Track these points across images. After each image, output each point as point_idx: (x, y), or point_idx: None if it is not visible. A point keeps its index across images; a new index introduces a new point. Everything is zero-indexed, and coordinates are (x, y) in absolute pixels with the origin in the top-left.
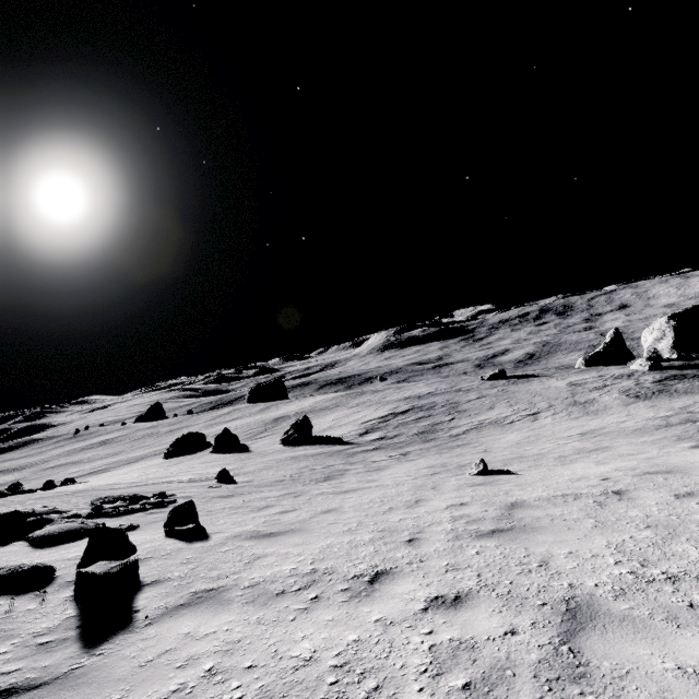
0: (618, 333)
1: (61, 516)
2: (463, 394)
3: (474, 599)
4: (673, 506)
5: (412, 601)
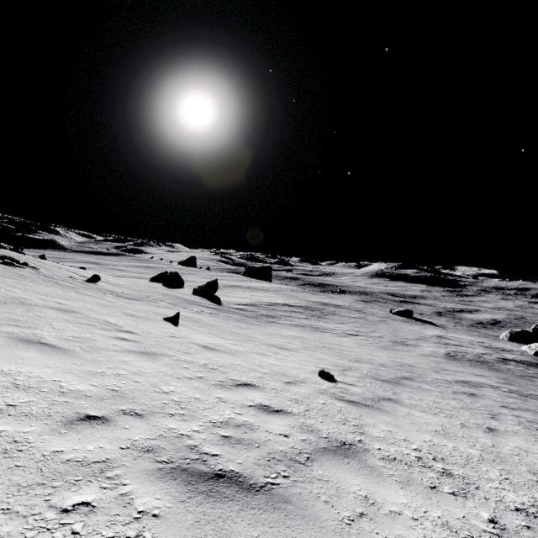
0: None
1: None
2: (353, 313)
3: None
4: (85, 332)
5: None
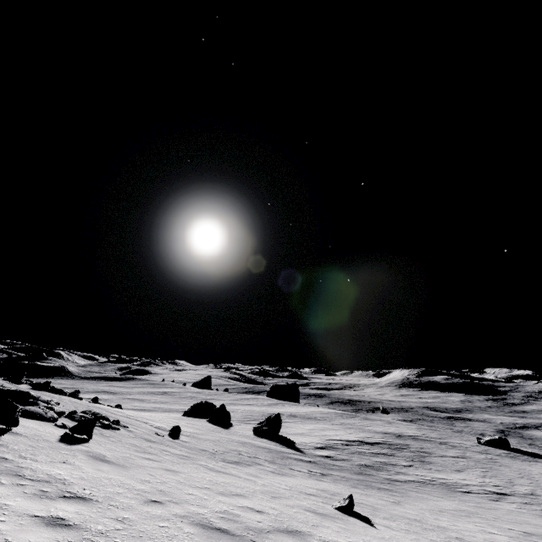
0: None
1: (45, 404)
2: (444, 448)
3: (72, 530)
4: None
5: (46, 511)
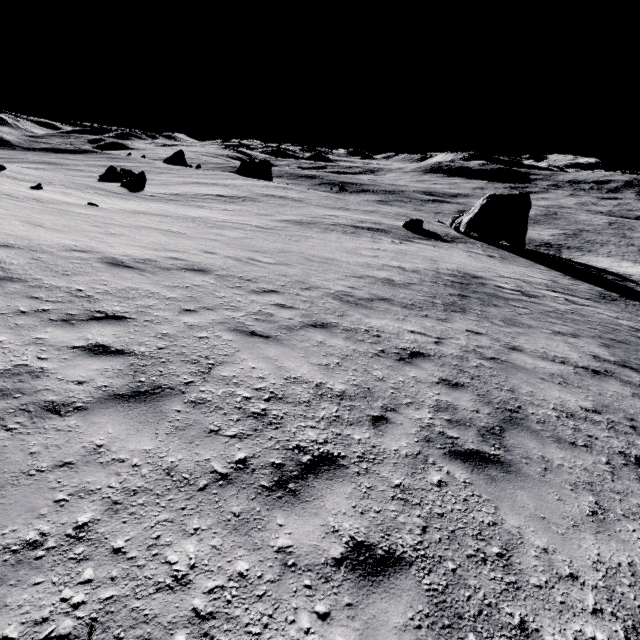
0: None
1: None
2: (284, 201)
3: None
4: None
5: None
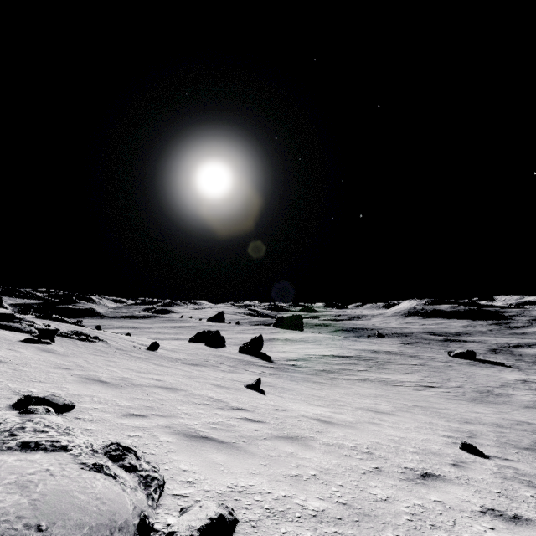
0: None
1: (27, 323)
2: (409, 359)
3: None
4: (213, 415)
5: None
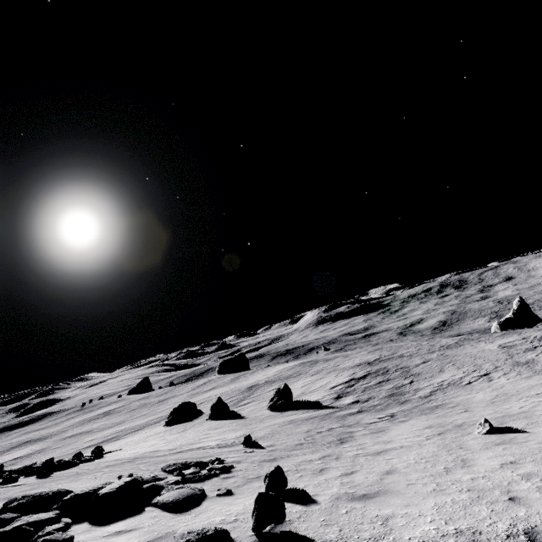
0: (523, 301)
1: (167, 482)
2: (408, 359)
3: None
4: None
5: None
